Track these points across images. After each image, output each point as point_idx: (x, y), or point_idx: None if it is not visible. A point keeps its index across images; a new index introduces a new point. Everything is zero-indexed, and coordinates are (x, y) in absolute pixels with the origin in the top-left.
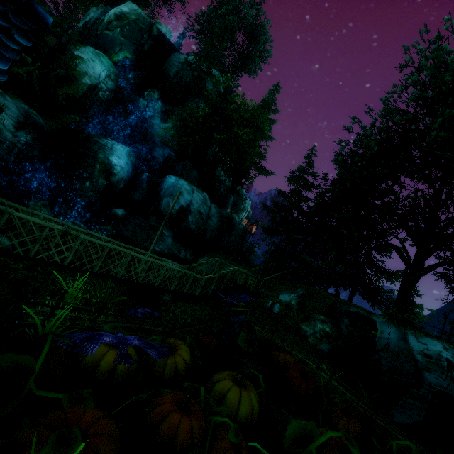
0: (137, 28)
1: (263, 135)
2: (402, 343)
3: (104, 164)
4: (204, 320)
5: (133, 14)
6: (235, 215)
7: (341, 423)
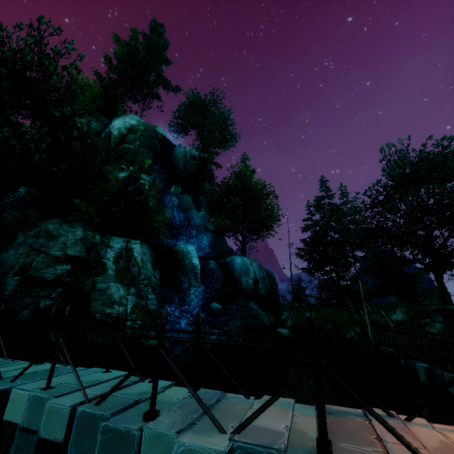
0: (148, 136)
1: None
2: None
3: (190, 269)
4: None
5: (141, 125)
6: None
7: None
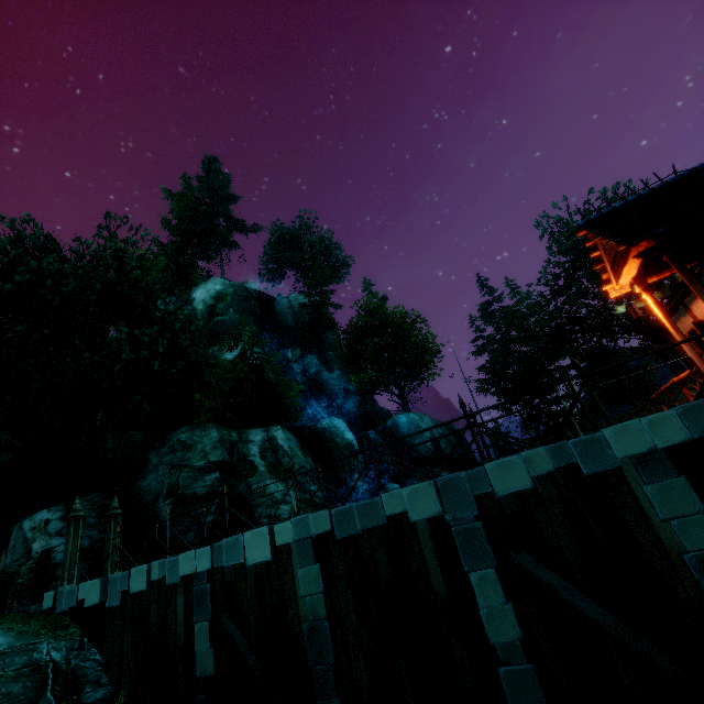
0: (241, 298)
1: None
2: None
3: (345, 447)
4: None
5: (228, 288)
6: None
7: None
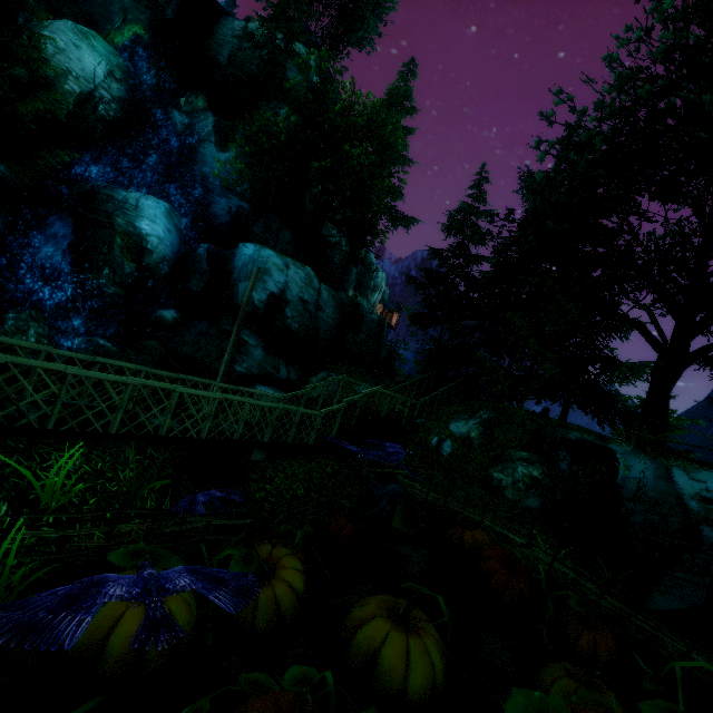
0: None
1: (395, 155)
2: (663, 484)
3: (129, 236)
4: (328, 485)
5: None
6: (362, 299)
7: (583, 642)
